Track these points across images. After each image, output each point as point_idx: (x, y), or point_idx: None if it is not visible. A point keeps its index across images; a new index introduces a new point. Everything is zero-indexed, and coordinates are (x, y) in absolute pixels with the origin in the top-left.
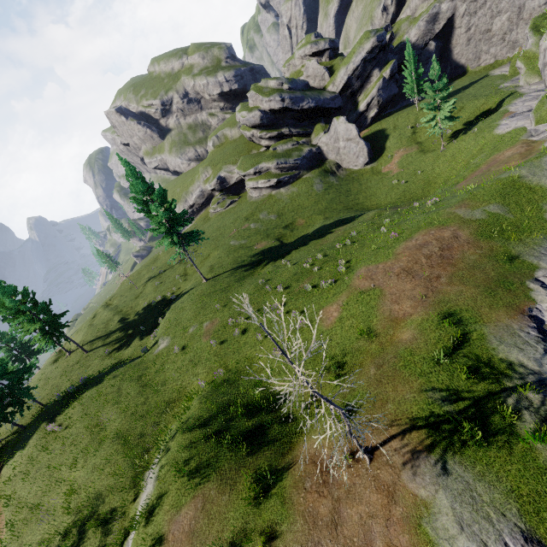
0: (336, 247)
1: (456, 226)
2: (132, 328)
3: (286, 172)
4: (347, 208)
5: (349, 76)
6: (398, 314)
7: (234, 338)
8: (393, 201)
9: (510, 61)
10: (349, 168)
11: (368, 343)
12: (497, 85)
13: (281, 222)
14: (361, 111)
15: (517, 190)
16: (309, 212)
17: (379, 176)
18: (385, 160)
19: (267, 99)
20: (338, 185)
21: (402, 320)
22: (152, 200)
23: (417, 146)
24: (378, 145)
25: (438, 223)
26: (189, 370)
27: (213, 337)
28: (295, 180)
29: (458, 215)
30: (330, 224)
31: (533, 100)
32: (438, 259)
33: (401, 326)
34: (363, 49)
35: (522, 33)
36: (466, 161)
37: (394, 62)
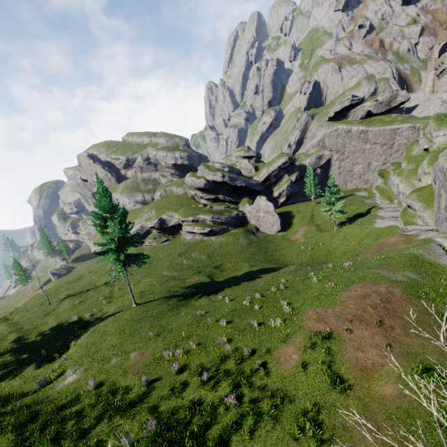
0: (270, 289)
1: (387, 283)
2: (28, 351)
3: (218, 225)
4: (267, 261)
5: (269, 174)
6: (366, 362)
7: (171, 376)
8: (304, 261)
9: (365, 190)
10: (265, 232)
11: (343, 396)
12: (362, 200)
13: (211, 263)
14: (274, 196)
15: (422, 263)
16: (236, 258)
17: (289, 241)
18: (293, 231)
19: (213, 173)
20: (258, 242)
21: (373, 371)
22: (112, 218)
23: (315, 226)
24: (286, 221)
25: (370, 279)
26: (104, 419)
27: (143, 372)
28: (224, 232)
29: (384, 275)
30: (257, 270)
31: (392, 212)
32: (384, 310)
33: (375, 377)
34: (279, 161)
35: (371, 177)
36: (356, 241)
37: (298, 173)
